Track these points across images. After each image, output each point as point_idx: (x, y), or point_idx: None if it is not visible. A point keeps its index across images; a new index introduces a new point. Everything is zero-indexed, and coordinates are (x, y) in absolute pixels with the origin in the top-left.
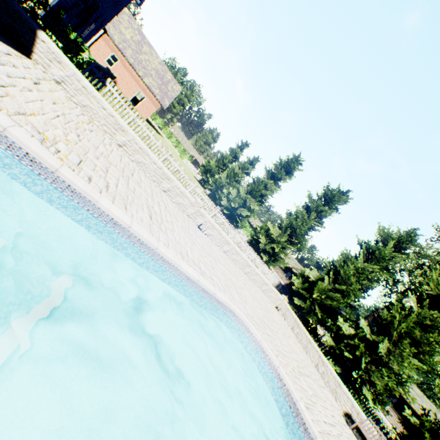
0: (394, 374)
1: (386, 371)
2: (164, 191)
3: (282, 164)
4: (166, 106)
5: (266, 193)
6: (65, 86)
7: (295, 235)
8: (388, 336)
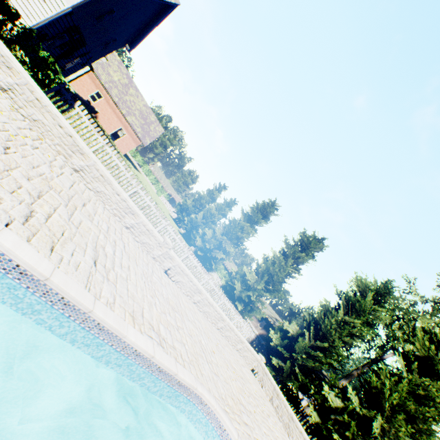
0: None
1: None
2: (127, 227)
3: (258, 208)
4: (146, 144)
5: (242, 235)
6: (13, 95)
7: (273, 282)
8: (379, 409)
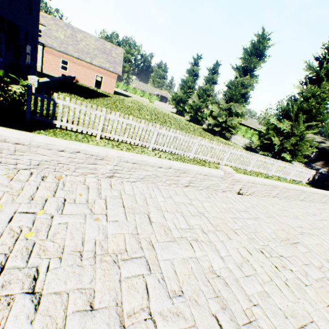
0: None
1: None
2: (185, 186)
3: (248, 53)
4: (120, 73)
5: (246, 91)
6: None
7: (311, 117)
8: None
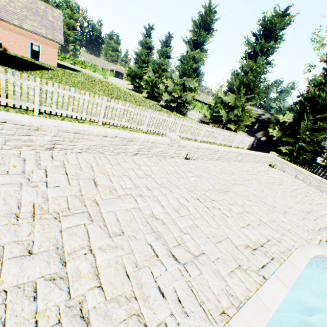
0: None
1: None
2: (135, 154)
3: (198, 26)
4: (62, 41)
5: (197, 66)
6: None
7: (250, 90)
8: None
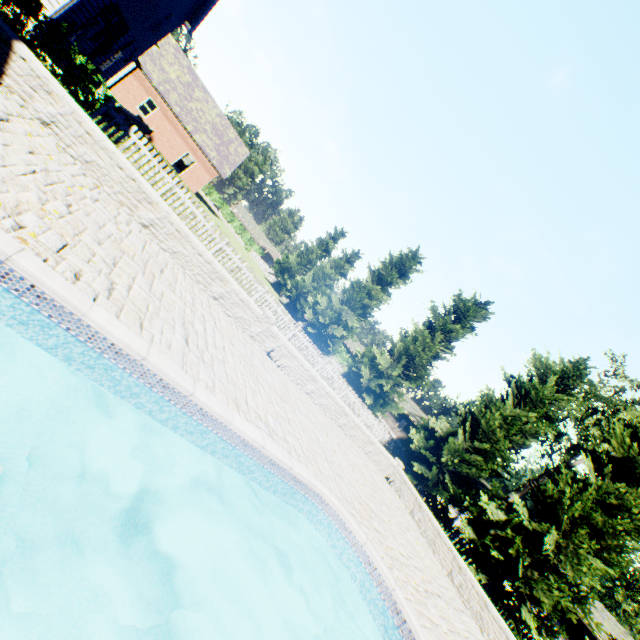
0: (567, 584)
1: (555, 580)
2: (215, 298)
3: (393, 262)
4: (225, 176)
5: (370, 303)
6: (57, 130)
7: (414, 366)
8: (555, 523)
